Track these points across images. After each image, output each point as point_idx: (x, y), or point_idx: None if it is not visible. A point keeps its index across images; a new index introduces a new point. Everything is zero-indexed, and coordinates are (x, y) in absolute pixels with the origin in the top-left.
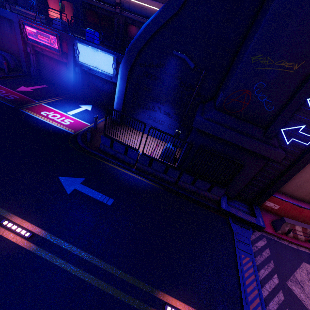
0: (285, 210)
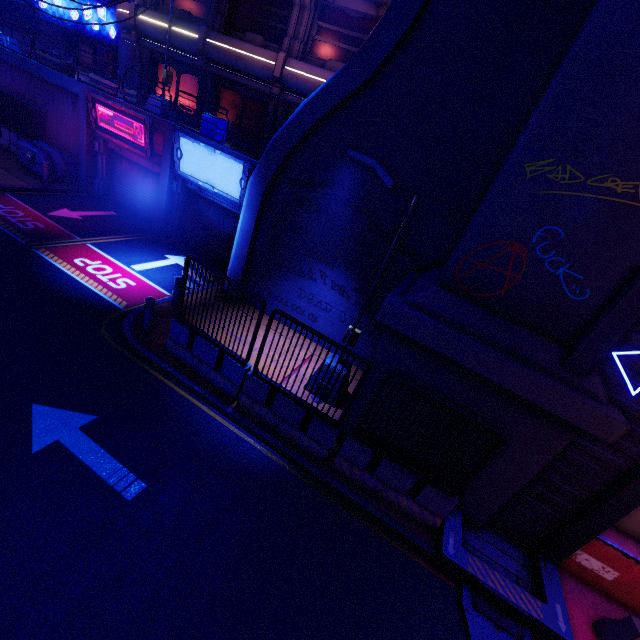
0: (637, 591)
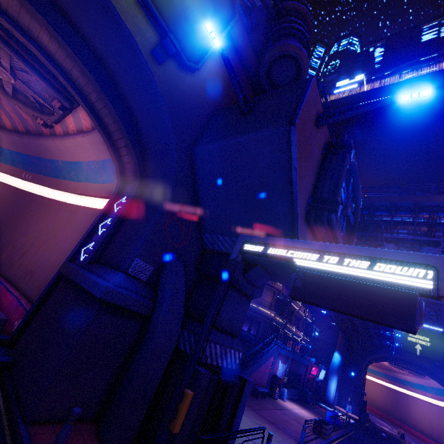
0: None
